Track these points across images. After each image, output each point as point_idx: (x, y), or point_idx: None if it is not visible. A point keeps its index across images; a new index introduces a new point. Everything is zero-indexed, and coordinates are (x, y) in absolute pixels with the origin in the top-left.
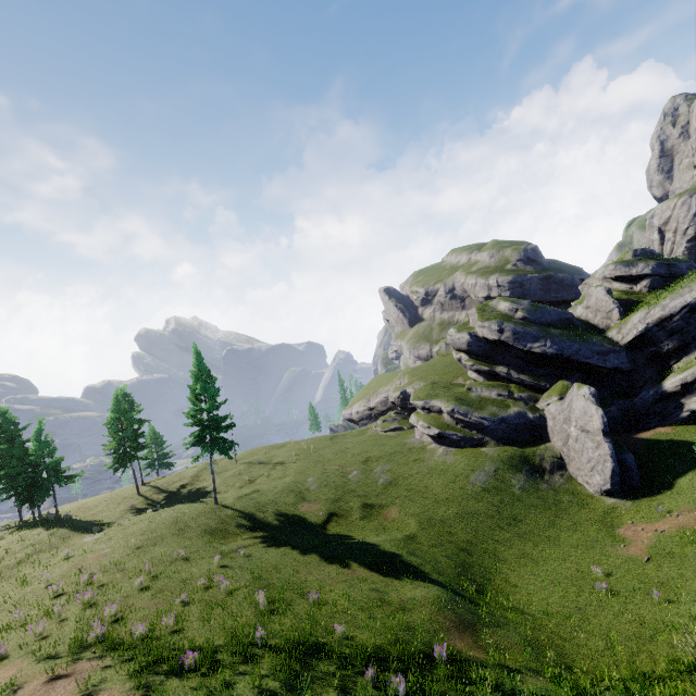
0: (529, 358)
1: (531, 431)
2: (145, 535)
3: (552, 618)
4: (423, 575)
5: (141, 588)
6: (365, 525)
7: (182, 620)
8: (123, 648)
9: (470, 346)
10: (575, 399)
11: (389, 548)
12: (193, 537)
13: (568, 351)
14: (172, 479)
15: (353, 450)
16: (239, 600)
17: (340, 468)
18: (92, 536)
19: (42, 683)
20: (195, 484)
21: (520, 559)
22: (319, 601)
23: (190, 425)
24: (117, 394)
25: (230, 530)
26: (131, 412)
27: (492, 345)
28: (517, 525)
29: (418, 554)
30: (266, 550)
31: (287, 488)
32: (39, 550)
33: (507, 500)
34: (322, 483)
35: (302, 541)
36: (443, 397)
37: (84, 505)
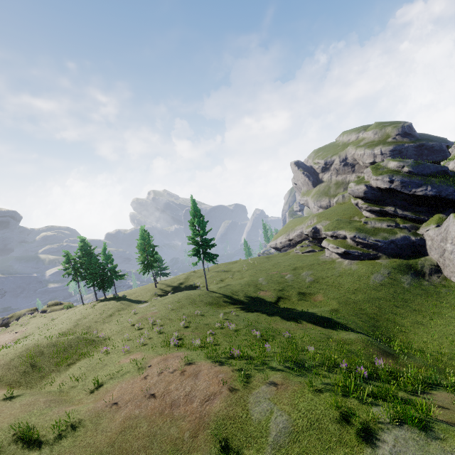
0: (412, 199)
1: (412, 249)
2: (173, 304)
3: (445, 355)
4: (350, 329)
5: (184, 327)
6: (302, 304)
7: (215, 341)
8: (191, 349)
9: (366, 194)
10: (451, 225)
11: (323, 315)
12: (201, 306)
13: (444, 193)
14: (173, 280)
15: (284, 263)
16: (243, 334)
17: (278, 273)
18: (144, 304)
19: (160, 359)
20: (187, 282)
21: (413, 324)
22: (290, 337)
23: (192, 244)
24: (142, 229)
25: (220, 303)
26: (150, 240)
27: (382, 192)
28: (408, 305)
29: (342, 318)
30: (246, 314)
31: (247, 283)
32: (118, 310)
33: (399, 291)
34: (269, 281)
35: (266, 309)
36: (346, 228)
37: (127, 292)
